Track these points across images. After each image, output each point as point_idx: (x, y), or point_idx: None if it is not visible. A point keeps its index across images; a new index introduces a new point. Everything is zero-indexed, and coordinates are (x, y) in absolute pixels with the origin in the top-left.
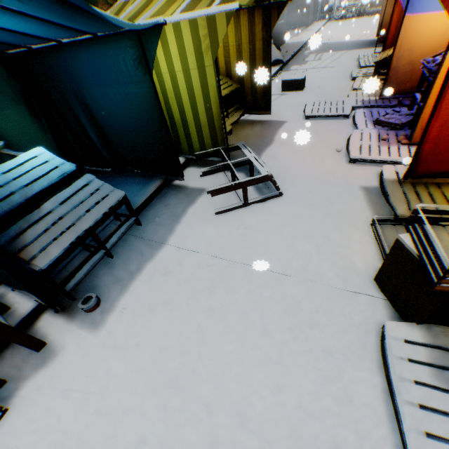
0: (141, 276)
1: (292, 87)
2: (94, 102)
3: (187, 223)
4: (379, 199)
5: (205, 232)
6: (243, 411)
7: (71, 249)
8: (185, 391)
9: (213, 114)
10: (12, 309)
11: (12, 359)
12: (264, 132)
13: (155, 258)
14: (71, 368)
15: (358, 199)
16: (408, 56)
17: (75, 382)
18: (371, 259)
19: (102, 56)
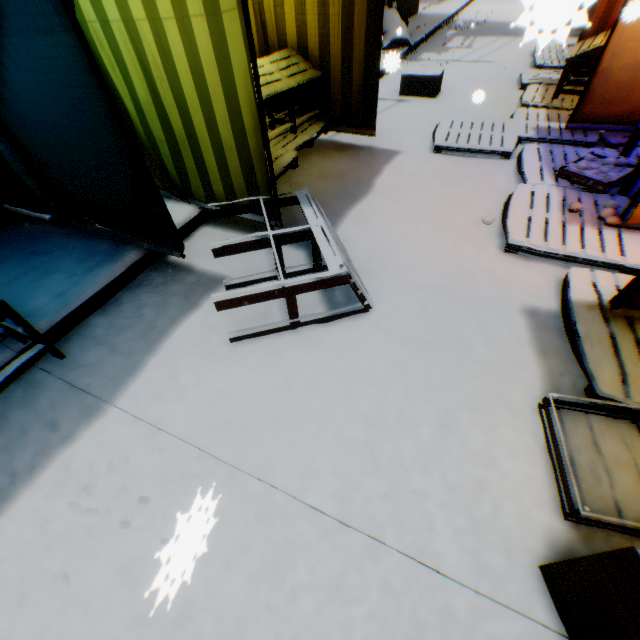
0: (33, 487)
1: (419, 89)
2: None
3: (170, 355)
4: (559, 343)
5: (200, 383)
6: None
7: None
8: None
9: (245, 127)
10: None
11: None
12: (357, 170)
13: (79, 440)
14: None
15: (516, 338)
16: (634, 51)
17: None
18: (536, 501)
19: None
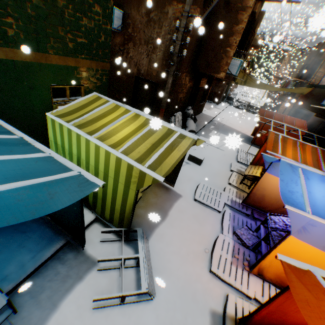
0: None
1: (195, 160)
2: None
3: (64, 312)
4: None
5: None
6: None
7: None
8: None
9: (126, 210)
10: None
11: None
12: (164, 202)
13: None
14: None
15: None
16: (262, 191)
17: None
18: None
19: None
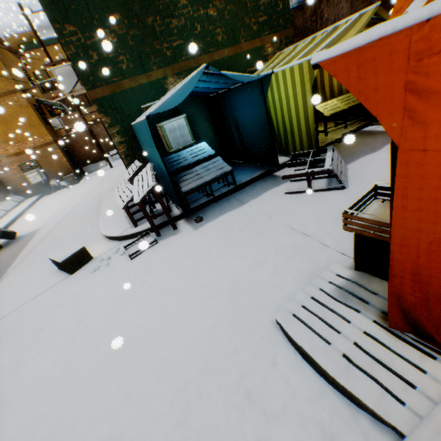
0: (225, 215)
1: None
2: (239, 119)
3: (265, 196)
4: None
5: (271, 202)
6: (230, 273)
7: (198, 188)
8: (213, 258)
9: (309, 124)
10: (172, 212)
11: (165, 230)
12: (377, 142)
13: (236, 209)
14: (180, 238)
15: None
16: None
17: (179, 243)
18: None
19: (245, 93)
